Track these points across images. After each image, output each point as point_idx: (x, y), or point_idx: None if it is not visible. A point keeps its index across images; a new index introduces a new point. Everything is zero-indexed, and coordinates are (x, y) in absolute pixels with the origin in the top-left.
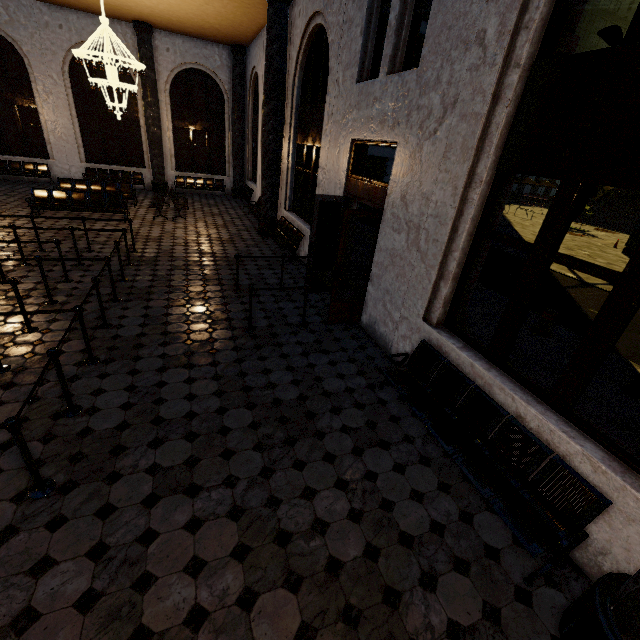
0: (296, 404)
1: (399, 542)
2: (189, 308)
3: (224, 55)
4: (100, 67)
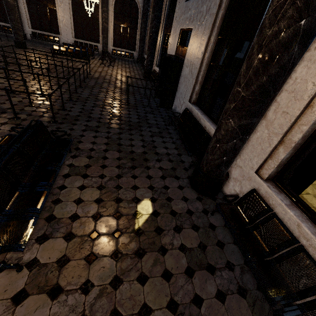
0: (136, 123)
1: (154, 153)
2: (107, 94)
3: None
4: None
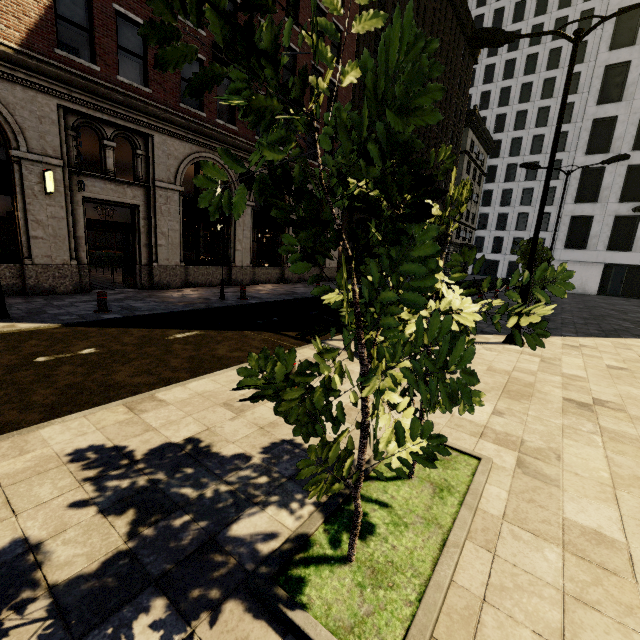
0: None
1: None
2: None
3: None
4: None
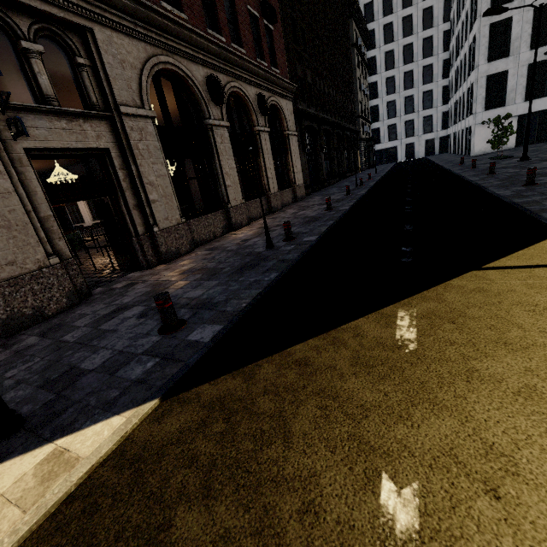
0: None
1: None
2: None
3: None
4: None
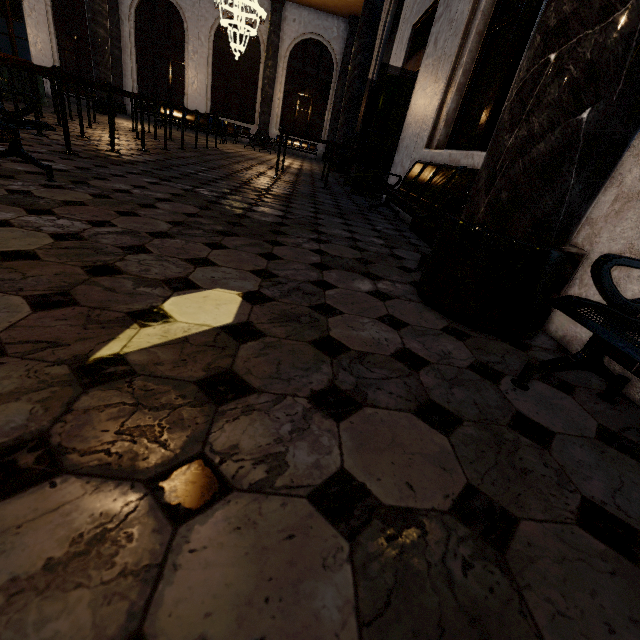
0: (282, 194)
1: (311, 230)
2: (235, 163)
3: (342, 27)
4: (232, 16)
